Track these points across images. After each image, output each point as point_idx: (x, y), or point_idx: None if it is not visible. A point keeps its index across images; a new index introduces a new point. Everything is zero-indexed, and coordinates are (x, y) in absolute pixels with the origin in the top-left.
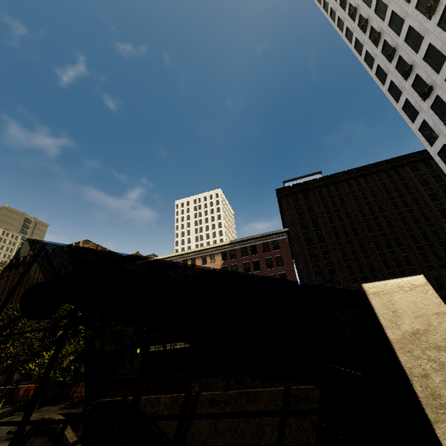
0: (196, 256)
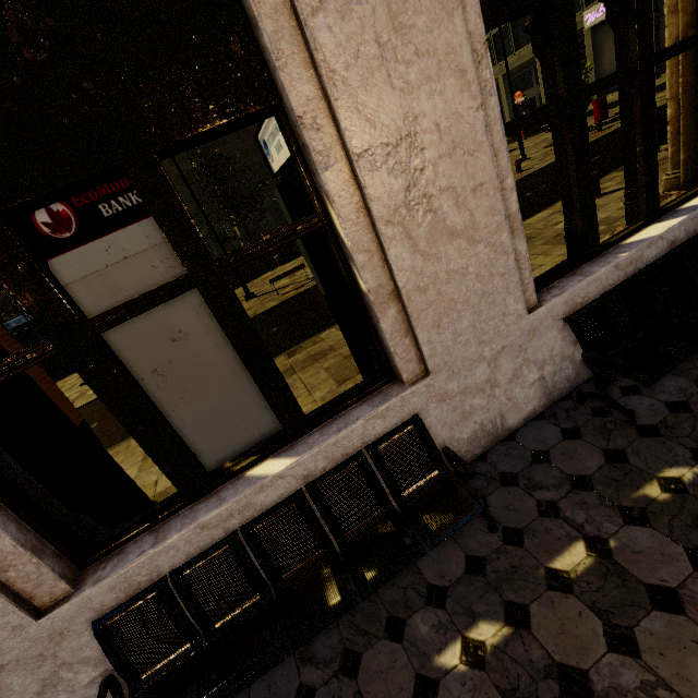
0: None
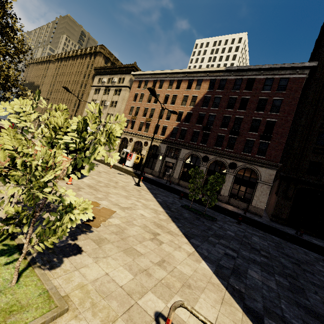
0: (183, 78)
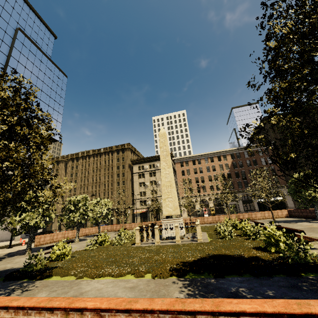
0: (213, 156)
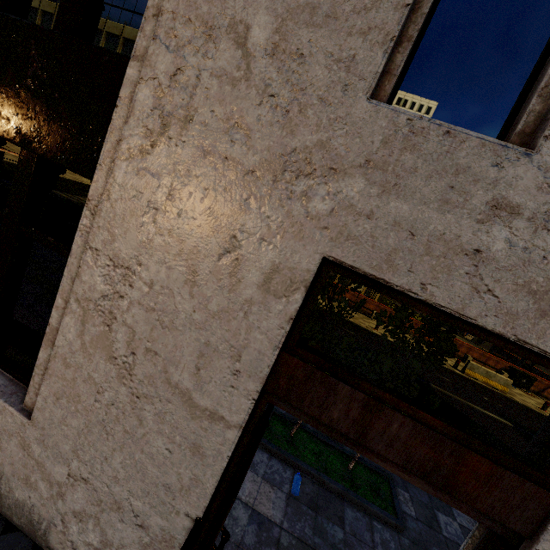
0: None
